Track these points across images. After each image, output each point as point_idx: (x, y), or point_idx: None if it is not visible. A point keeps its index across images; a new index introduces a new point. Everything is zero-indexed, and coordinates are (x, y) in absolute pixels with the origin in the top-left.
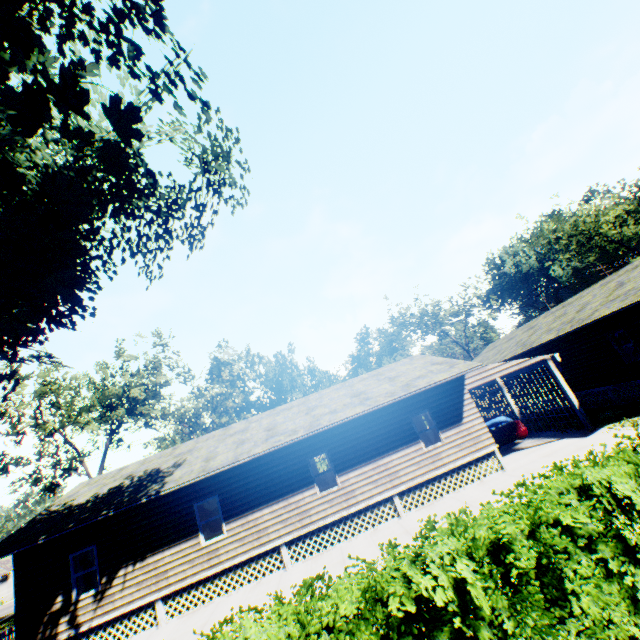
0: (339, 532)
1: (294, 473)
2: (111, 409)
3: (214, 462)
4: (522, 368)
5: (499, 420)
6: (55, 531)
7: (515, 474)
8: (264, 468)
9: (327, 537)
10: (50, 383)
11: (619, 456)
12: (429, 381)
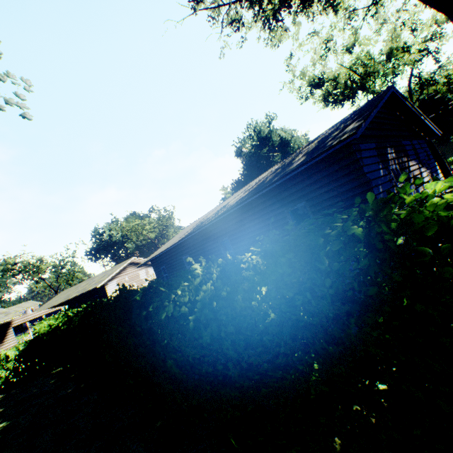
0: None
1: None
2: None
3: None
4: (56, 311)
5: None
6: None
7: None
8: None
9: None
10: None
11: (15, 346)
12: None
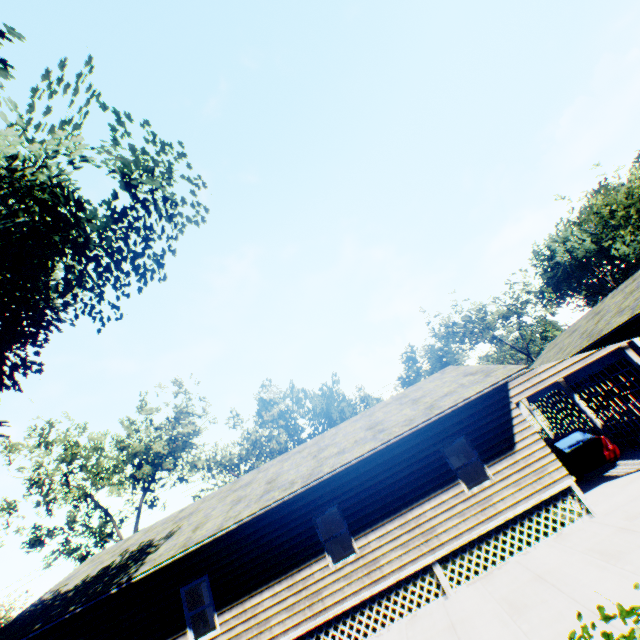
0: (364, 622)
1: (298, 539)
2: (140, 466)
3: (199, 532)
4: (592, 365)
5: (574, 438)
6: (19, 635)
7: (609, 522)
8: (261, 535)
9: (348, 630)
10: (69, 447)
11: None
12: (457, 398)
